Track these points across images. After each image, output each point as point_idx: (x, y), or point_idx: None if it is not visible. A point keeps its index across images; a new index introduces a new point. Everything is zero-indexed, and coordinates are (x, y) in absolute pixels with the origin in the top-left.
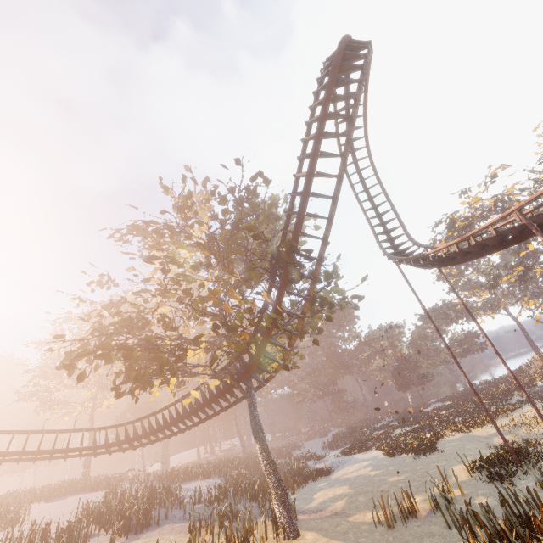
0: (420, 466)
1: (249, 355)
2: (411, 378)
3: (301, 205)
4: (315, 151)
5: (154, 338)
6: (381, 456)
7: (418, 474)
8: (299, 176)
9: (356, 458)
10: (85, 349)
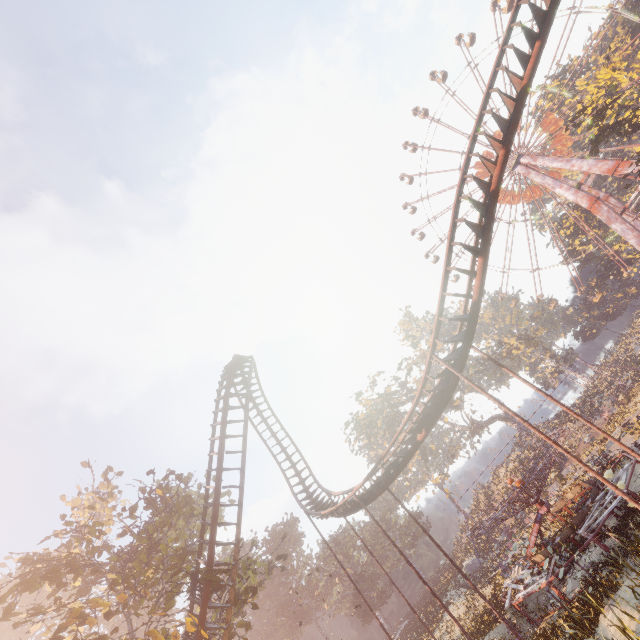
0: None
1: None
2: (371, 602)
3: (213, 520)
4: (219, 471)
5: None
6: None
7: None
8: (208, 487)
9: None
10: None
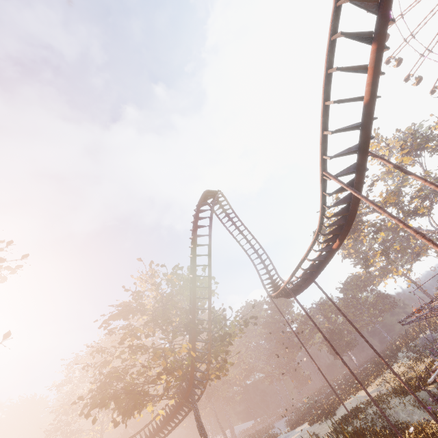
0: (319, 430)
1: (187, 380)
2: (339, 347)
3: (192, 295)
4: (193, 266)
5: (130, 386)
6: (307, 426)
7: (314, 437)
8: (190, 276)
9: (295, 431)
10: (94, 399)
